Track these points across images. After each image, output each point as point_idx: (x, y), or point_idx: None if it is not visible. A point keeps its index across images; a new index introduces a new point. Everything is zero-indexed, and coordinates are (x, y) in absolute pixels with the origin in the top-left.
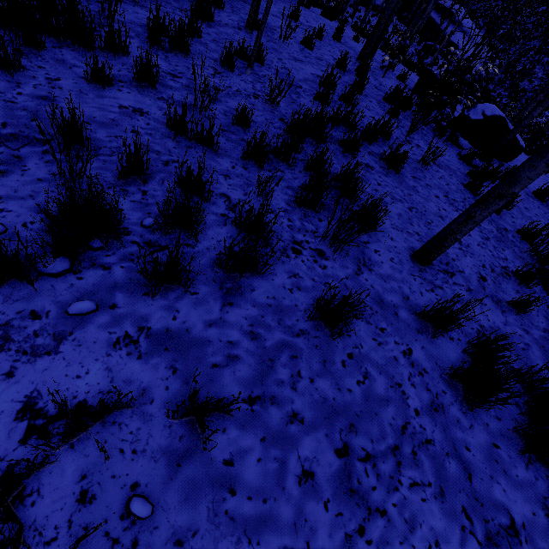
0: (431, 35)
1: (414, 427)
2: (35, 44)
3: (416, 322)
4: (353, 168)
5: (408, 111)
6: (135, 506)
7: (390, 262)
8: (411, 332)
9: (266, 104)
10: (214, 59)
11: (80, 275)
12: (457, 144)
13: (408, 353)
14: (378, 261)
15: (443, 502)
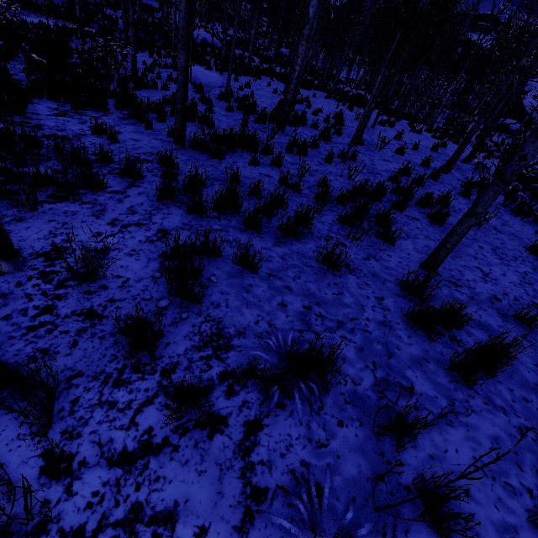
0: None
1: (361, 322)
2: (233, 150)
3: (398, 291)
4: (388, 209)
5: None
6: (212, 277)
7: (398, 263)
8: (390, 293)
9: (346, 180)
10: (321, 158)
11: (219, 220)
12: None
13: (380, 299)
14: (387, 259)
15: (360, 352)
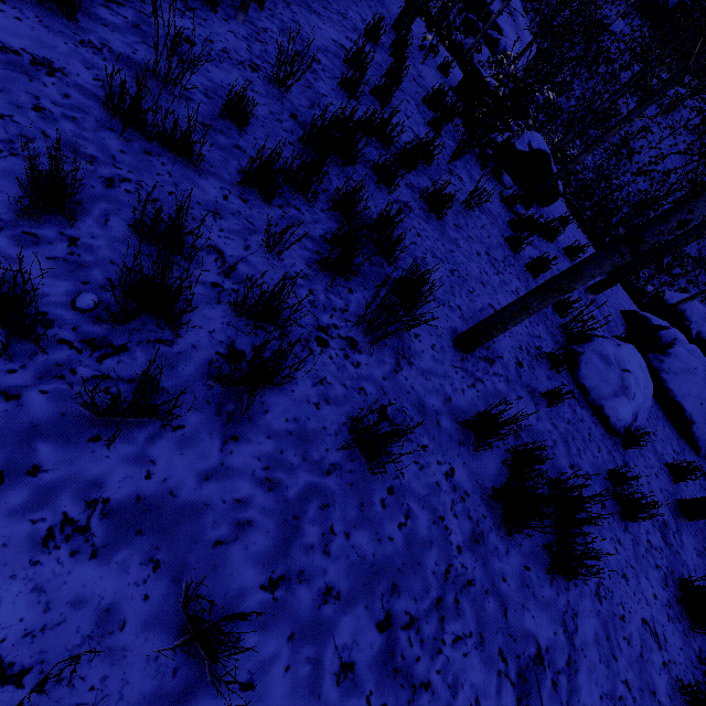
0: (475, 5)
1: (457, 569)
2: None
3: (458, 432)
4: (394, 217)
5: (450, 123)
6: None
7: (432, 350)
8: (453, 445)
9: (270, 84)
10: None
11: None
12: (500, 179)
13: (451, 475)
14: (419, 350)
15: (483, 650)
